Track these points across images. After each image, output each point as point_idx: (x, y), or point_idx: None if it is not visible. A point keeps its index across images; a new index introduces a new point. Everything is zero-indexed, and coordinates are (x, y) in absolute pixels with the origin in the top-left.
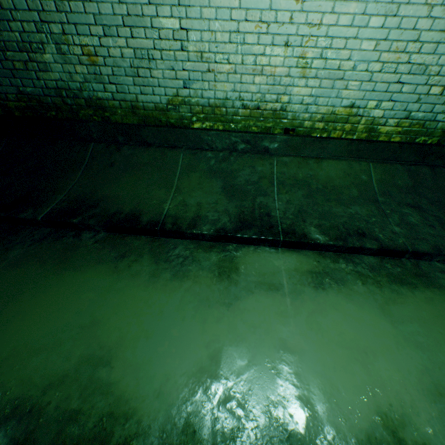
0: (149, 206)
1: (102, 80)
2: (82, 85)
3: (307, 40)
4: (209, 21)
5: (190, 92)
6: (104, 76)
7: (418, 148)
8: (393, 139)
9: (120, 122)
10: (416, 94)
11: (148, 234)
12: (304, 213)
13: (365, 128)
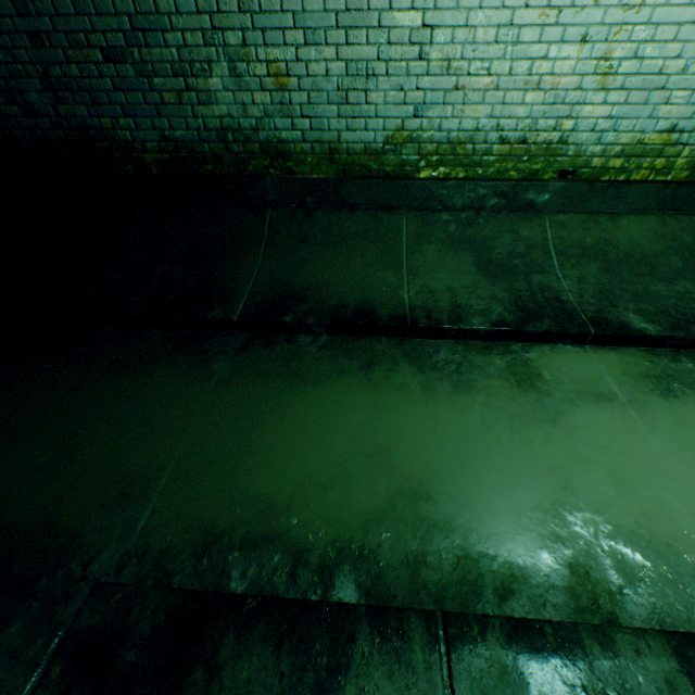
0: (380, 295)
1: (291, 112)
2: (259, 123)
3: (617, 31)
4: (468, 12)
5: (422, 123)
6: (295, 106)
7: None
8: None
9: (308, 176)
10: None
11: (391, 334)
12: (609, 294)
13: (687, 163)
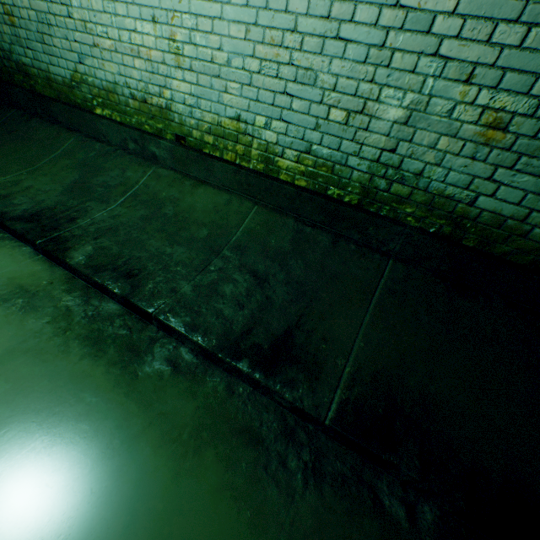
0: None
1: (22, 44)
2: (11, 47)
3: (173, 17)
4: None
5: (86, 69)
6: (23, 39)
7: (323, 203)
8: (298, 182)
9: (43, 94)
10: (313, 116)
11: None
12: (113, 231)
13: (260, 155)
